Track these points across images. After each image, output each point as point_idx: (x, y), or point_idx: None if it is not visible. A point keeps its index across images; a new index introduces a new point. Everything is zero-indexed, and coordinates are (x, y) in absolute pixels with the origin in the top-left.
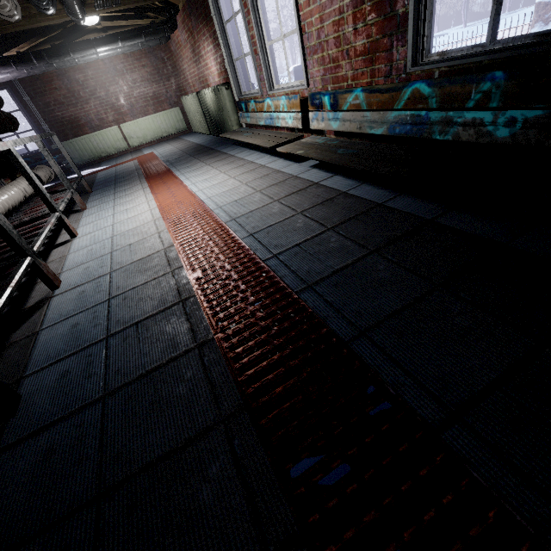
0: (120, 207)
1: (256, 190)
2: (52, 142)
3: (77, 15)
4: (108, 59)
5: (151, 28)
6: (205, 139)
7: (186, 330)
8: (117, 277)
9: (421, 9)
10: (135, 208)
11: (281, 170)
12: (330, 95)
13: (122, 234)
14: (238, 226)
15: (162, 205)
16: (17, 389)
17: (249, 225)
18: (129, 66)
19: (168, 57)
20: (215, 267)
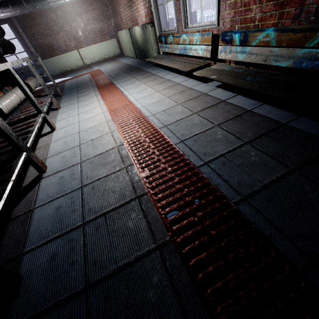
0: (82, 108)
1: (177, 103)
2: (37, 60)
3: None
4: (71, 4)
5: None
6: (133, 61)
7: (145, 228)
8: (85, 167)
9: None
10: (92, 110)
11: (193, 88)
12: (241, 33)
13: (86, 131)
14: (170, 133)
15: (111, 109)
16: (19, 265)
17: (178, 133)
18: (84, 9)
19: (109, 3)
20: (159, 168)
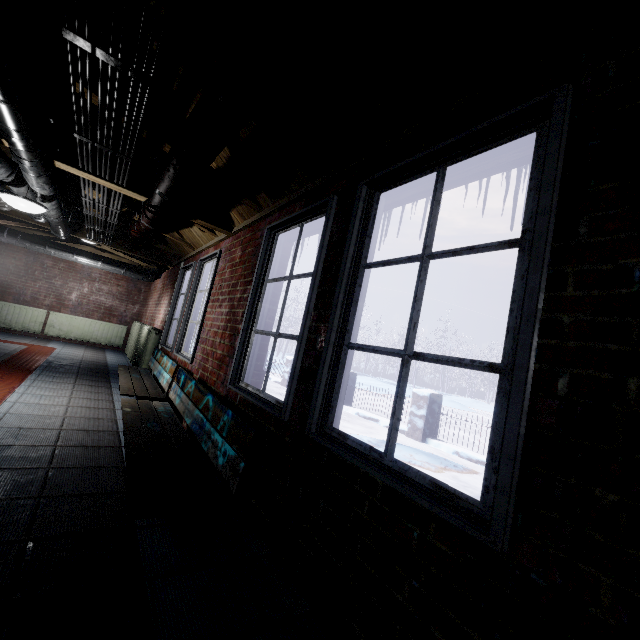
0: None
1: (60, 427)
2: None
3: (57, 232)
4: (89, 266)
5: (136, 268)
6: (120, 363)
7: None
8: None
9: (244, 351)
10: None
11: (118, 421)
12: (185, 375)
13: None
14: None
15: None
16: None
17: None
18: (105, 279)
19: (146, 290)
20: None
